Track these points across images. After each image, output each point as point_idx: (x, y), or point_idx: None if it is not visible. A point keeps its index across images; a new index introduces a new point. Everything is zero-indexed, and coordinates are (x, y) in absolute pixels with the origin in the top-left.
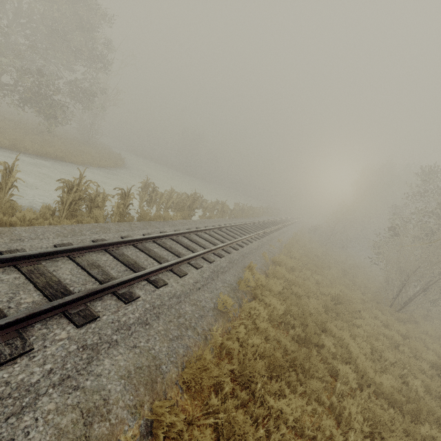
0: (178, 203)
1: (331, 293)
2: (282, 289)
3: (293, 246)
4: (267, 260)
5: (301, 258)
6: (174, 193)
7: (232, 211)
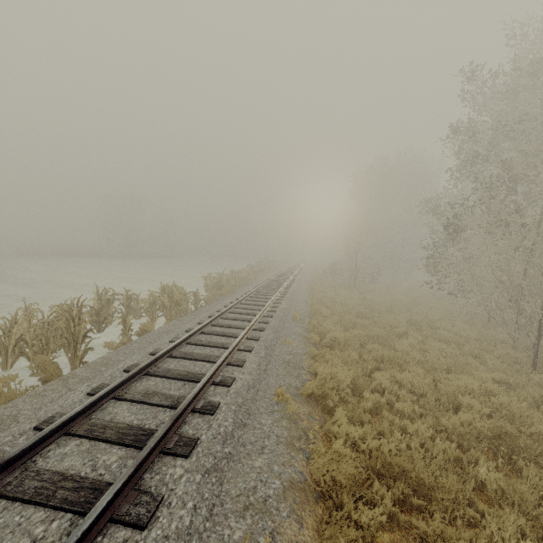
0: (42, 335)
1: (472, 424)
2: (379, 526)
3: (320, 315)
4: (294, 410)
5: (349, 341)
6: (11, 318)
7: (196, 294)
